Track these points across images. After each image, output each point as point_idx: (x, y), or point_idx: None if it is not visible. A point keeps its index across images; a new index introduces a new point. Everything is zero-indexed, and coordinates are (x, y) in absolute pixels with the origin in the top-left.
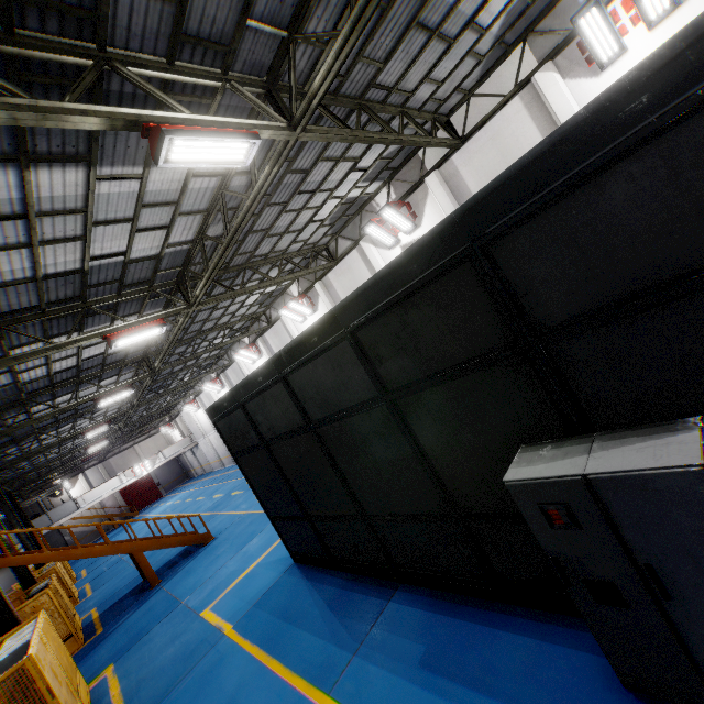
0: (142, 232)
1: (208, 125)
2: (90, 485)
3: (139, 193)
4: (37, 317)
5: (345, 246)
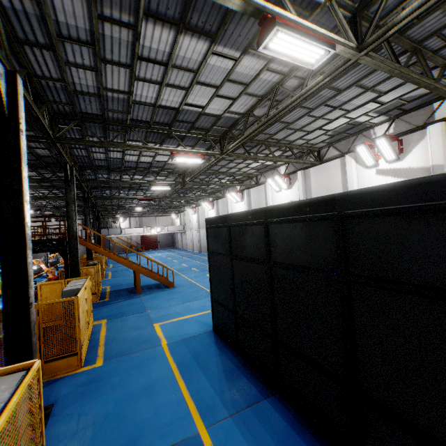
0: (218, 97)
1: (303, 29)
2: (130, 225)
3: (230, 70)
4: (146, 128)
5: (333, 154)
